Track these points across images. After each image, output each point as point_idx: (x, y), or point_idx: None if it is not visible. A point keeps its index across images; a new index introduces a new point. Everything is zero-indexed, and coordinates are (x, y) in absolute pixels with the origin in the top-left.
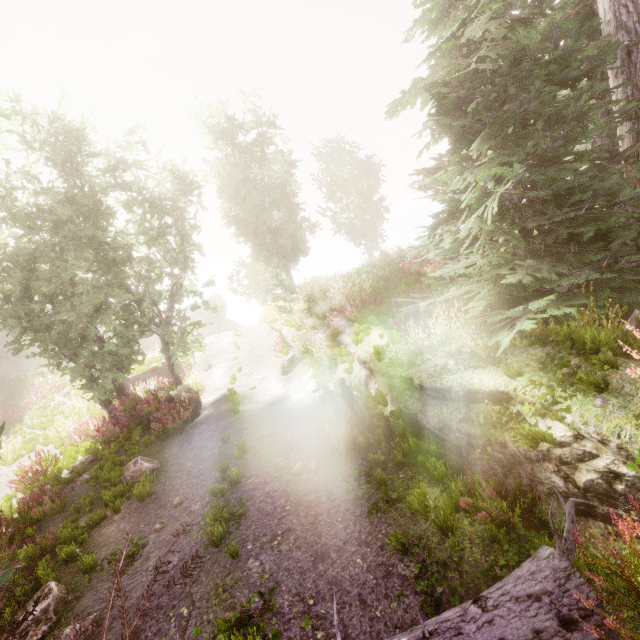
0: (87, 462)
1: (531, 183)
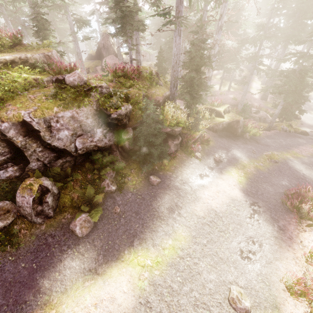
0: None
1: None
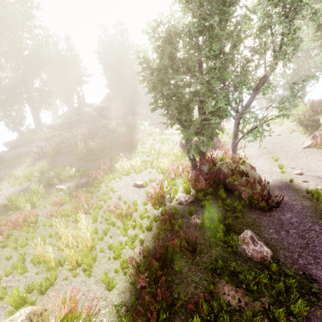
0: (189, 201)
1: None
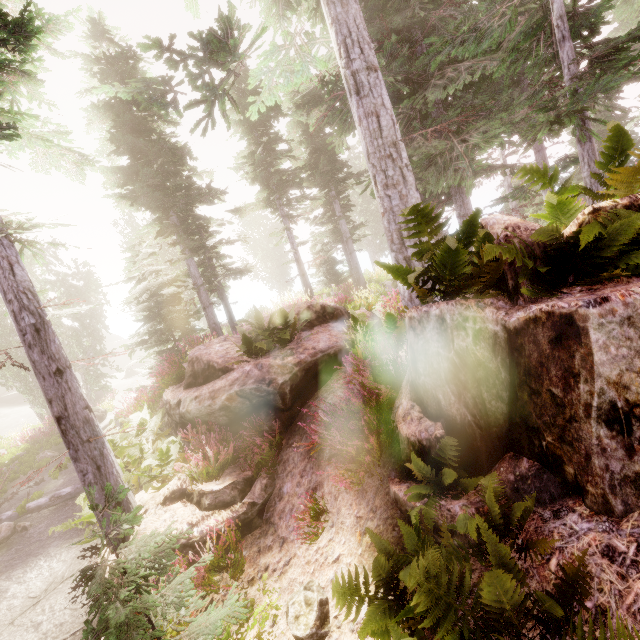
0: (21, 455)
1: (184, 330)
